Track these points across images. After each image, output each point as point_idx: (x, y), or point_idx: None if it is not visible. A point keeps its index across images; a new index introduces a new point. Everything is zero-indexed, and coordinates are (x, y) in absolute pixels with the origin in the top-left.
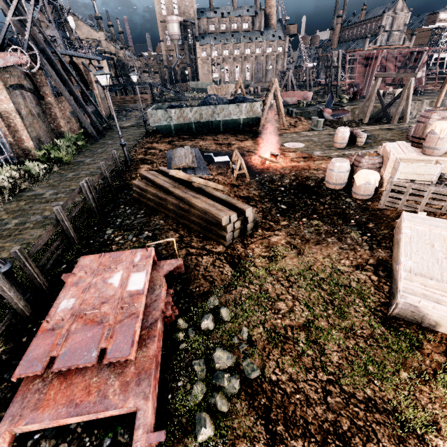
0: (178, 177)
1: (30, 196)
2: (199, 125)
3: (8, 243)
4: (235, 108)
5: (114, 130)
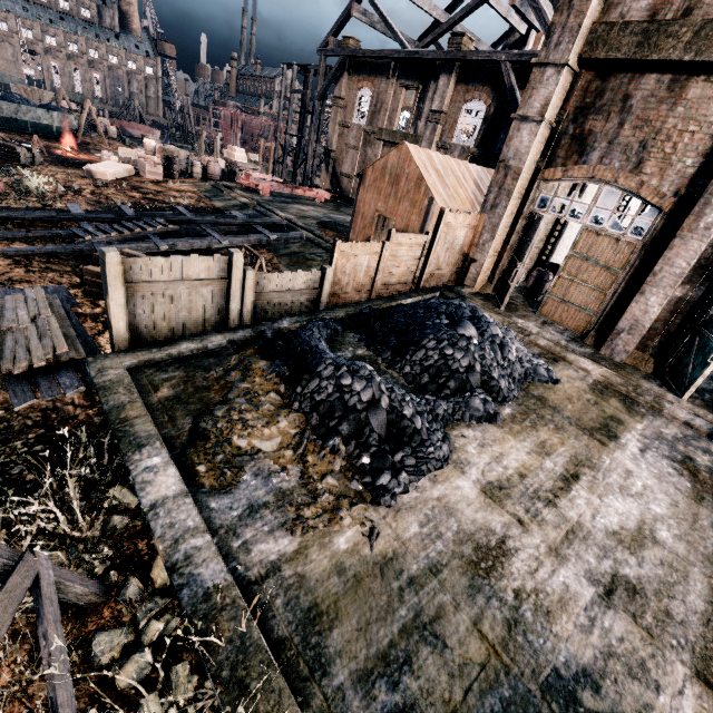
0: None
1: None
2: None
3: None
4: (46, 114)
5: None
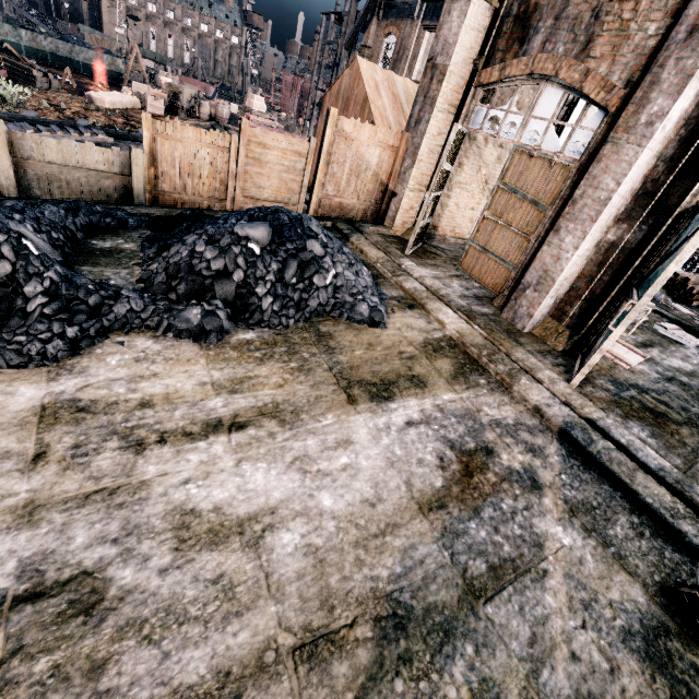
0: (11, 51)
1: None
2: (56, 58)
3: None
4: (96, 56)
5: None
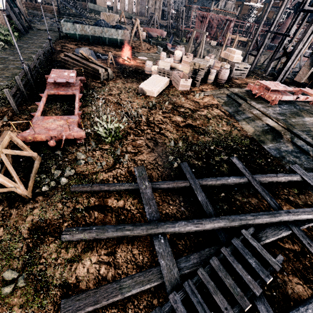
0: (83, 55)
1: (0, 57)
2: (94, 38)
3: (5, 72)
4: (115, 32)
5: (34, 30)
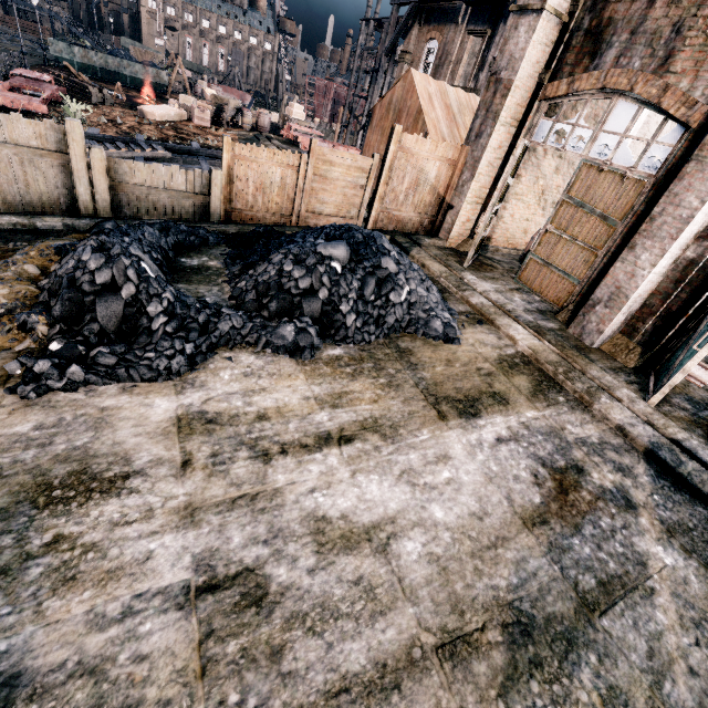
0: (69, 69)
1: None
2: (105, 72)
3: None
4: (142, 69)
5: None
